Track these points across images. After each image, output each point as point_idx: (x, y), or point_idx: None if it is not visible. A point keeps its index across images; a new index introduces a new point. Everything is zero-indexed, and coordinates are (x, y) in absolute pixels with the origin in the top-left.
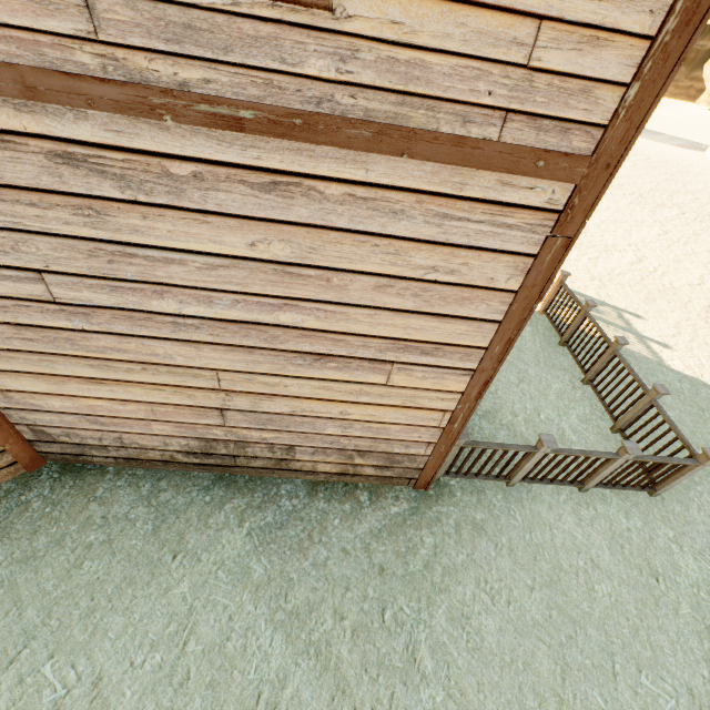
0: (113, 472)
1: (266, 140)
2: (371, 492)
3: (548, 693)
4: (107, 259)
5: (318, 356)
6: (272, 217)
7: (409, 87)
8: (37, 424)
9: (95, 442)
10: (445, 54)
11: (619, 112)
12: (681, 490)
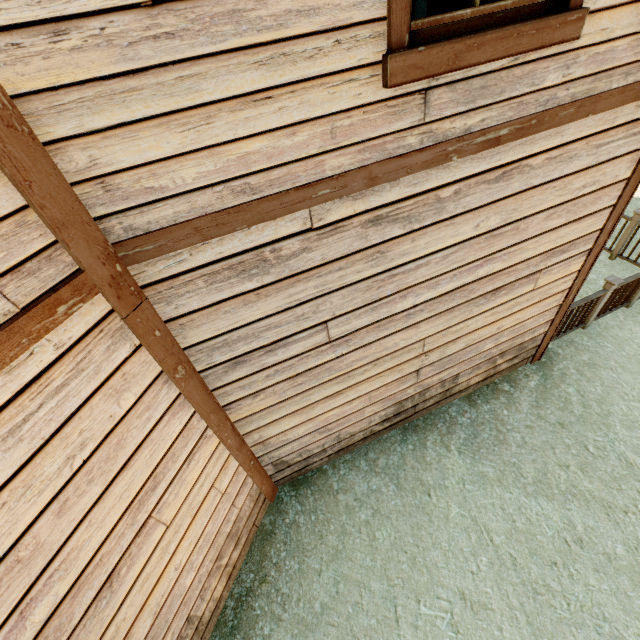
0: (329, 467)
1: (507, 144)
2: (507, 381)
3: None
4: (376, 287)
5: (495, 291)
6: (494, 199)
7: (600, 68)
8: (279, 458)
9: (319, 449)
10: (625, 37)
11: None
12: None
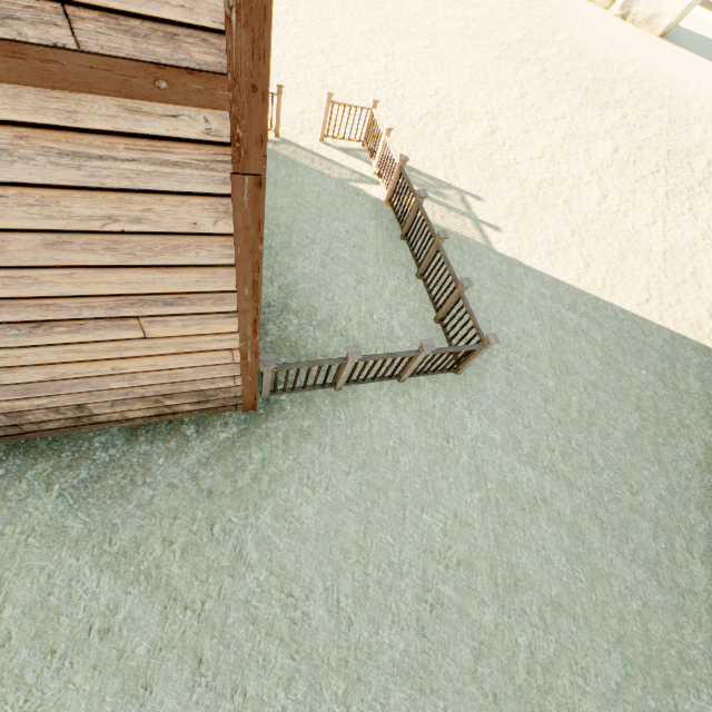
0: None
1: None
2: (198, 424)
3: (352, 547)
4: None
5: (34, 324)
6: None
7: None
8: None
9: None
10: None
11: (229, 14)
12: (481, 365)
